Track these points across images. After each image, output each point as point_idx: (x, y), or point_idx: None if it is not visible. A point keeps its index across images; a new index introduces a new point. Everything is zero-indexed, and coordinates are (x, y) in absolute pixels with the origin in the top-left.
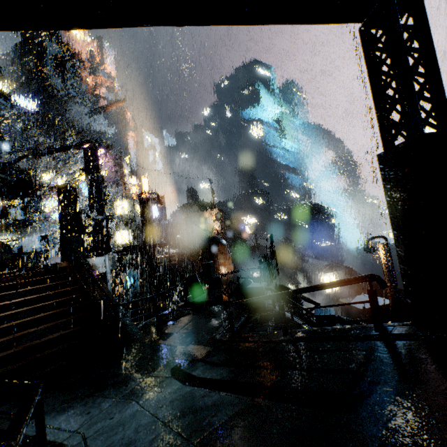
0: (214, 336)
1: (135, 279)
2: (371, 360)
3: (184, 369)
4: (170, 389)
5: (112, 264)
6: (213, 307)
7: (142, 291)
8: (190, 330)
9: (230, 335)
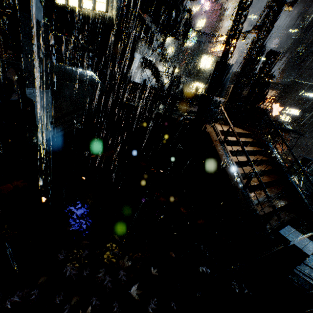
0: None
1: None
2: None
3: None
4: None
5: None
6: None
7: None
8: None
9: None
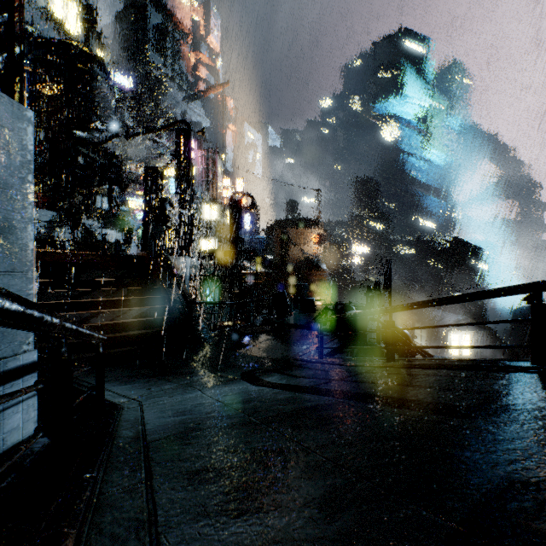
0: (296, 355)
1: (216, 296)
2: (520, 386)
3: (256, 376)
4: (237, 386)
5: (193, 269)
6: (300, 330)
7: (221, 311)
8: (269, 345)
9: (316, 357)
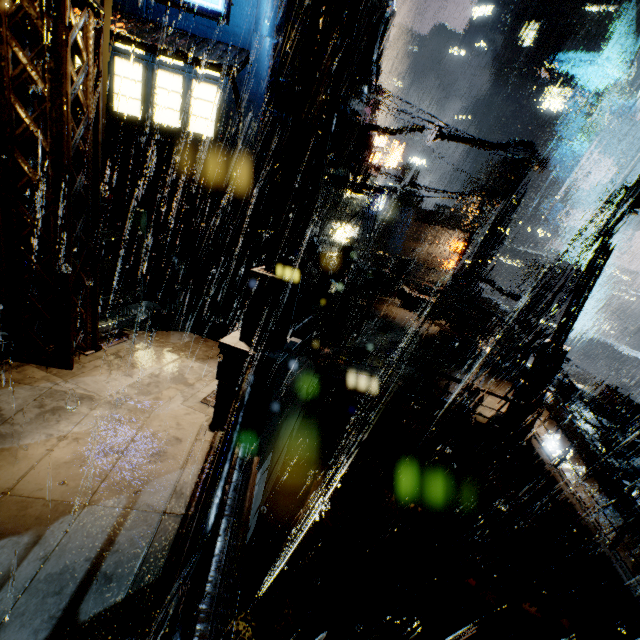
0: None
1: None
2: None
3: None
4: None
5: None
6: None
7: None
8: None
9: None
